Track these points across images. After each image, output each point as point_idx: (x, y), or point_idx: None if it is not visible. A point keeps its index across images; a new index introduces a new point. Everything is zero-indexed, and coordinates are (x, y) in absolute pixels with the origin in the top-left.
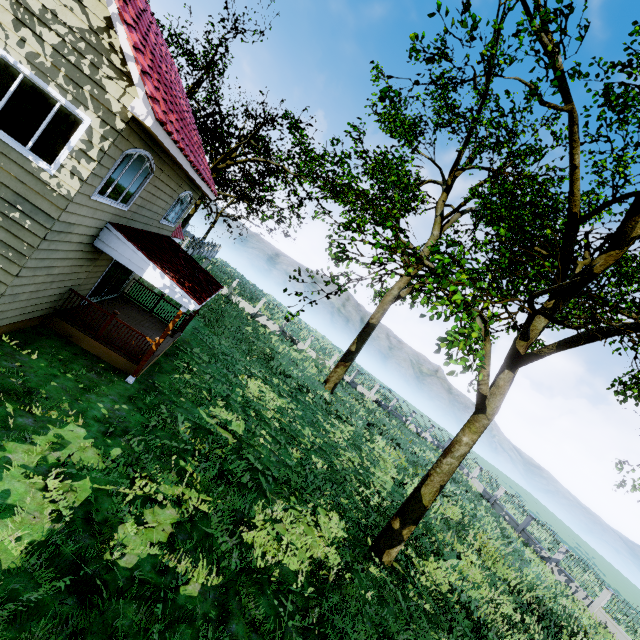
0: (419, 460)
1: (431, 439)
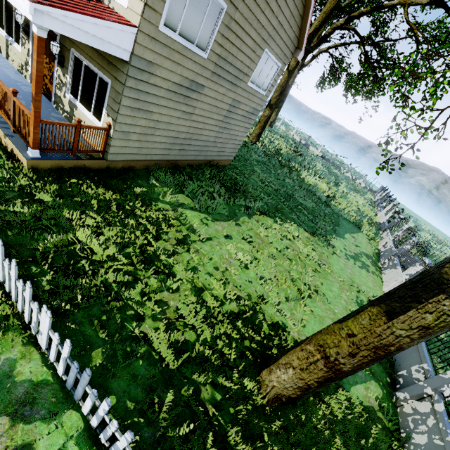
0: (308, 157)
1: (364, 185)
